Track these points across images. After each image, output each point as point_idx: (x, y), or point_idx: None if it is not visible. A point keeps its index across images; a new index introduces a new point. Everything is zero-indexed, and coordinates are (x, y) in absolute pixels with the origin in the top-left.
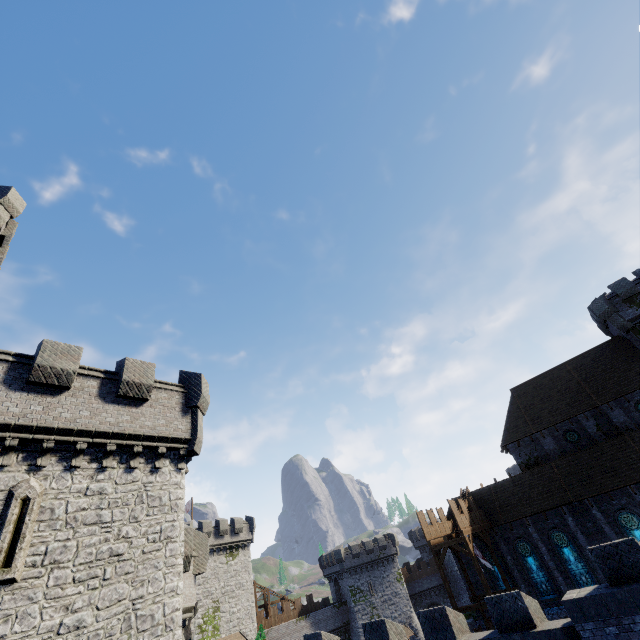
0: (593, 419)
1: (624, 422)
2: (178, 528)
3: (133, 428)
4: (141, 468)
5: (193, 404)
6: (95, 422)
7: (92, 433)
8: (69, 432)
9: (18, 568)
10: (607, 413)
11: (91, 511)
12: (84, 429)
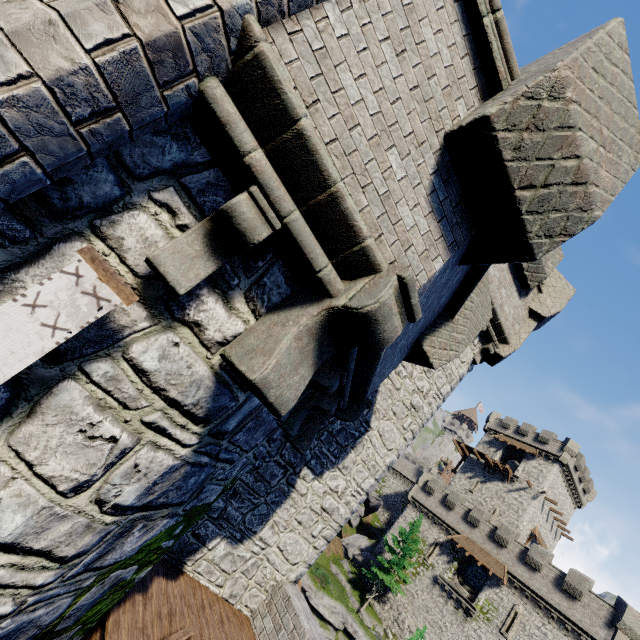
0: None
1: None
2: None
3: (567, 612)
4: (569, 639)
5: (613, 623)
6: (548, 596)
7: (545, 601)
8: (536, 594)
9: (509, 636)
10: None
11: (539, 639)
12: (542, 596)
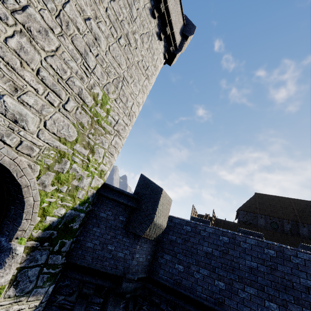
0: (291, 225)
1: (305, 235)
2: (152, 80)
3: None
4: (155, 23)
5: (186, 34)
6: None
7: None
8: None
9: None
10: (299, 227)
11: None
12: None
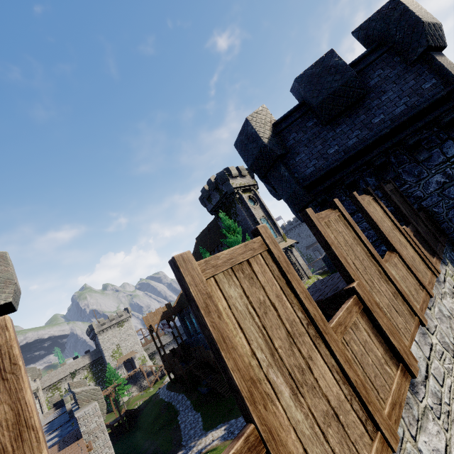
0: None
1: None
2: None
3: None
4: None
5: None
6: None
7: None
8: None
9: None
10: None
11: None
12: None
